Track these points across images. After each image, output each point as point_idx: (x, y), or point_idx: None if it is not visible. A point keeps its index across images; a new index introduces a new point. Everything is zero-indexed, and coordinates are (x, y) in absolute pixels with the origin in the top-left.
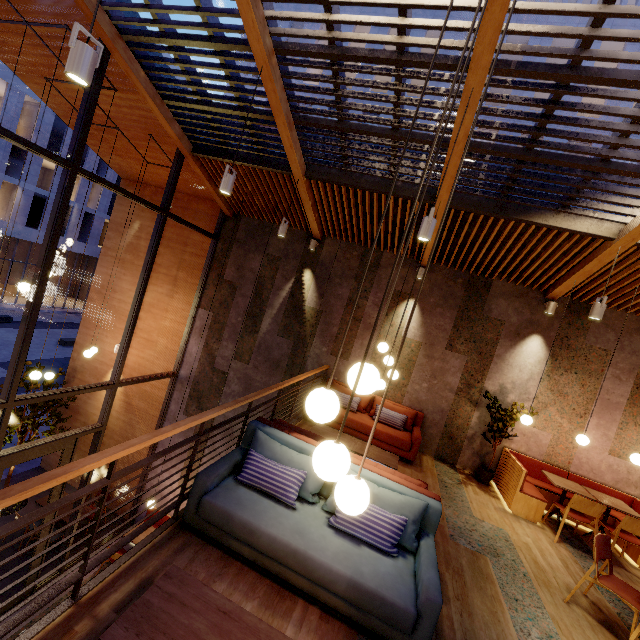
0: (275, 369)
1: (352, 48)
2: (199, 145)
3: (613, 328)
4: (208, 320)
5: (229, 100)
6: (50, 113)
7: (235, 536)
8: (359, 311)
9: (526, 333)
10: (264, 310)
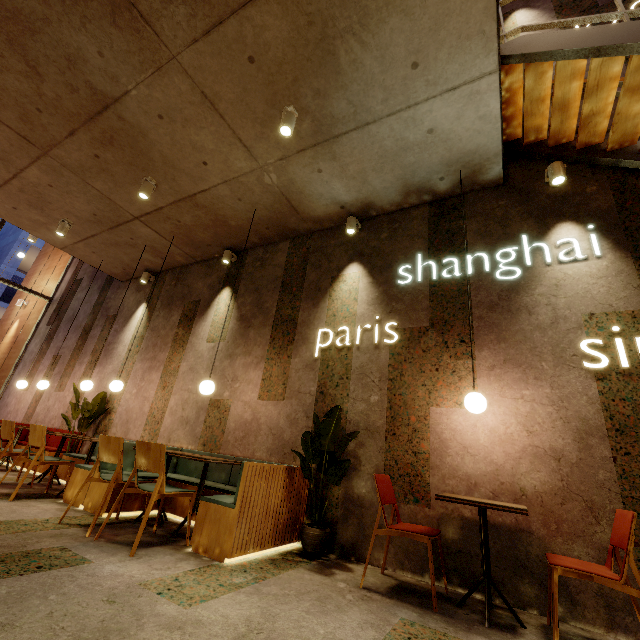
0: None
1: None
2: None
3: None
4: None
5: None
6: None
7: None
8: None
9: None
10: None
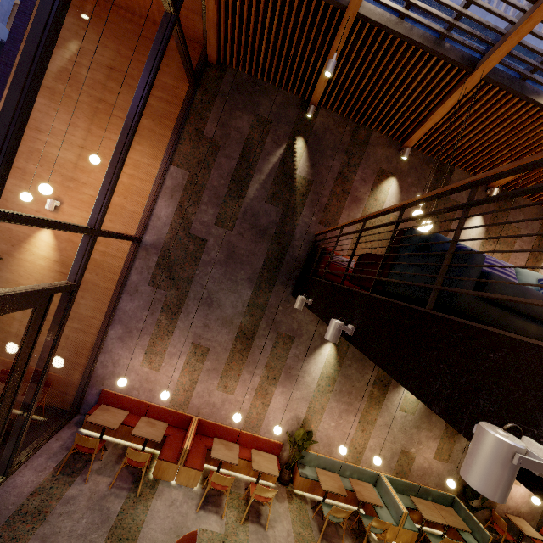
0: (262, 236)
1: None
2: None
3: (523, 212)
4: (182, 180)
5: None
6: None
7: (529, 312)
8: (348, 184)
9: (472, 213)
10: (251, 175)
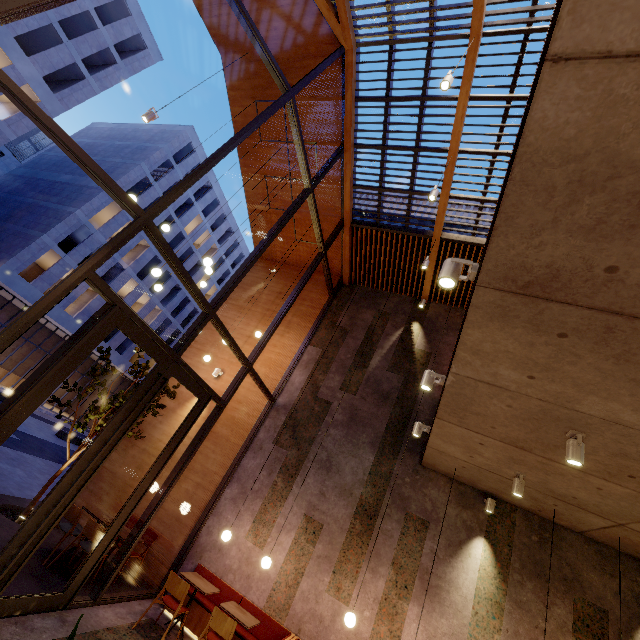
0: (384, 400)
1: (509, 151)
2: (357, 220)
3: None
4: (316, 355)
5: (407, 184)
6: (152, 253)
7: None
8: None
9: None
10: (374, 350)
